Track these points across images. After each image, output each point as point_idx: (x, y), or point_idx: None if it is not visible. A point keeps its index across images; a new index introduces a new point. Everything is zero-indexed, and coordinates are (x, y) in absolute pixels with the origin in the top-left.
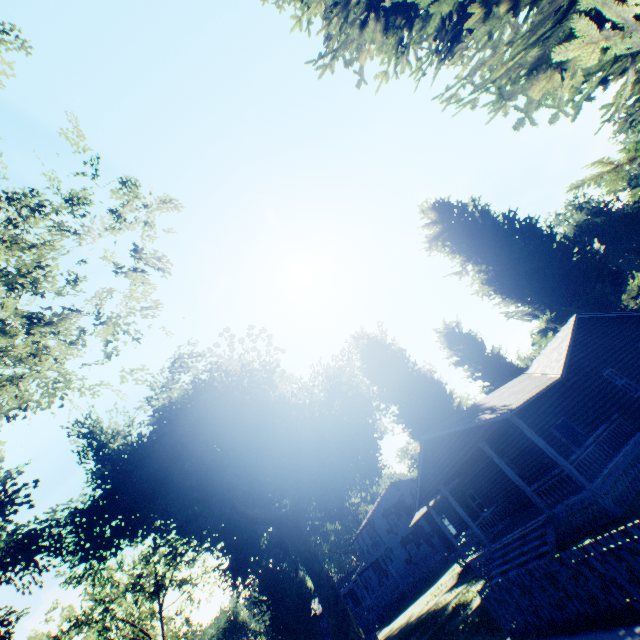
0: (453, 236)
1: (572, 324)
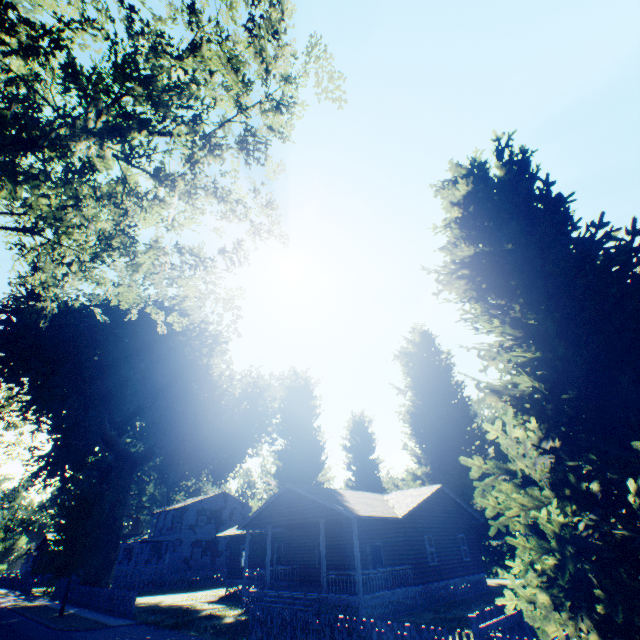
0: (418, 363)
1: (434, 489)
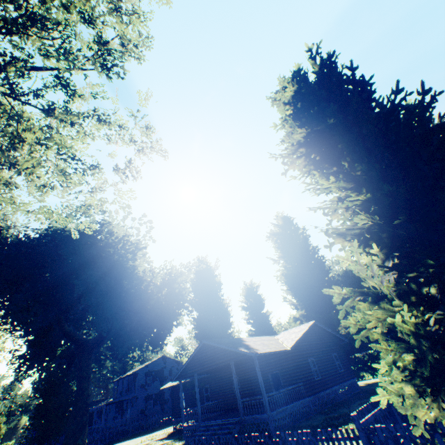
0: (284, 239)
1: (310, 325)
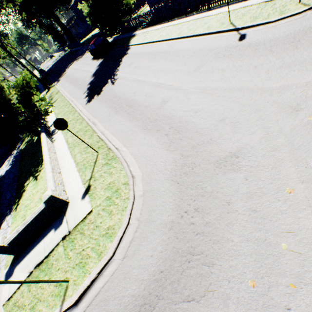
0: None
1: None
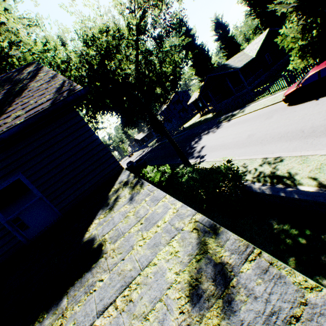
0: None
1: (266, 34)
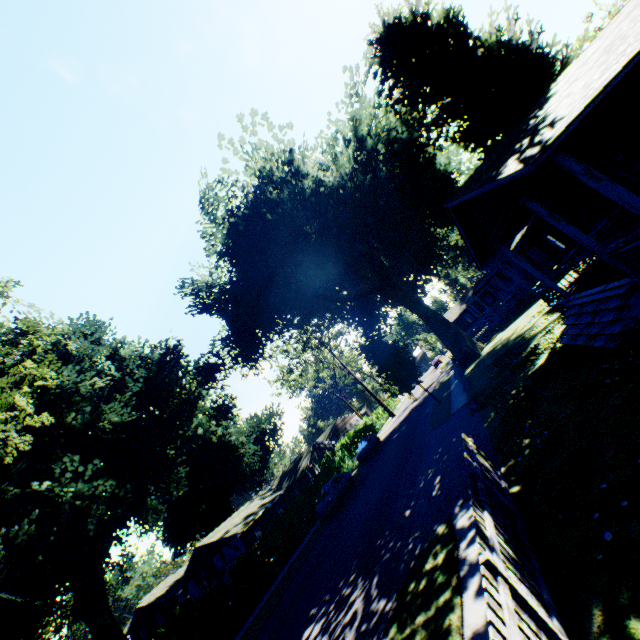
0: None
1: None
